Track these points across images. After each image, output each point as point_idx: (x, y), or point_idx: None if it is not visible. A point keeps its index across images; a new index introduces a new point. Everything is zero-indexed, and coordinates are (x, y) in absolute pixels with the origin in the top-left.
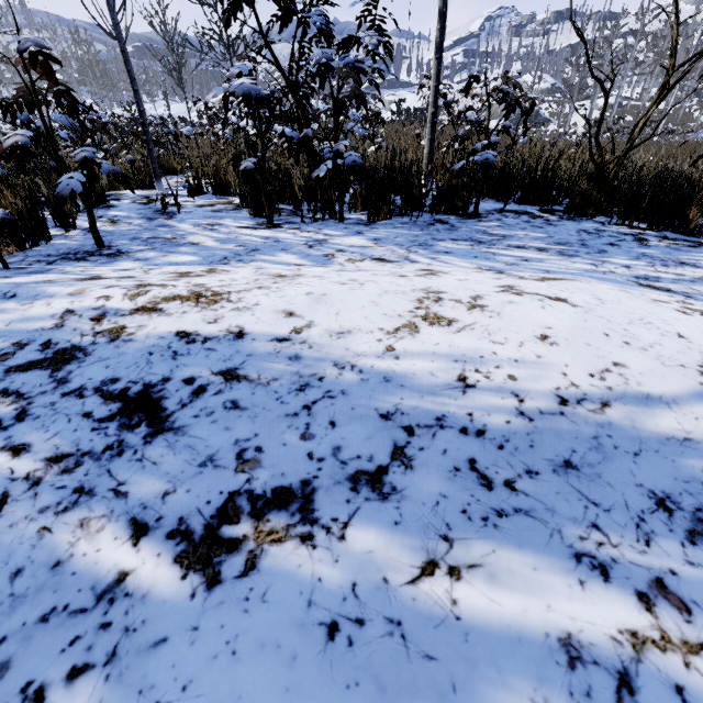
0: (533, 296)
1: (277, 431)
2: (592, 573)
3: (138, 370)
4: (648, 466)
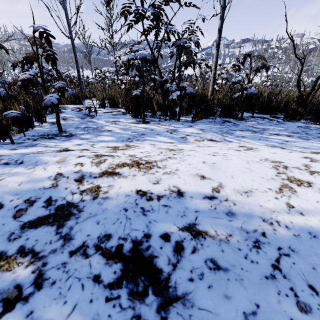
0: None
1: (271, 299)
2: None
3: (122, 226)
4: None
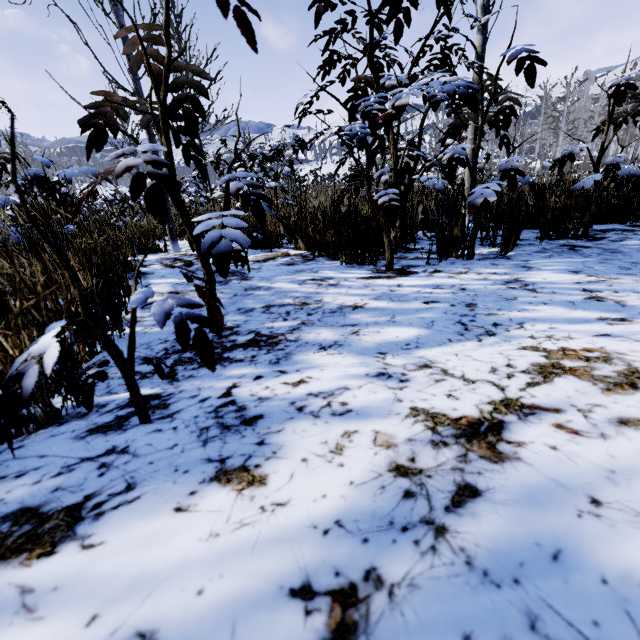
0: None
1: None
2: None
3: None
4: None
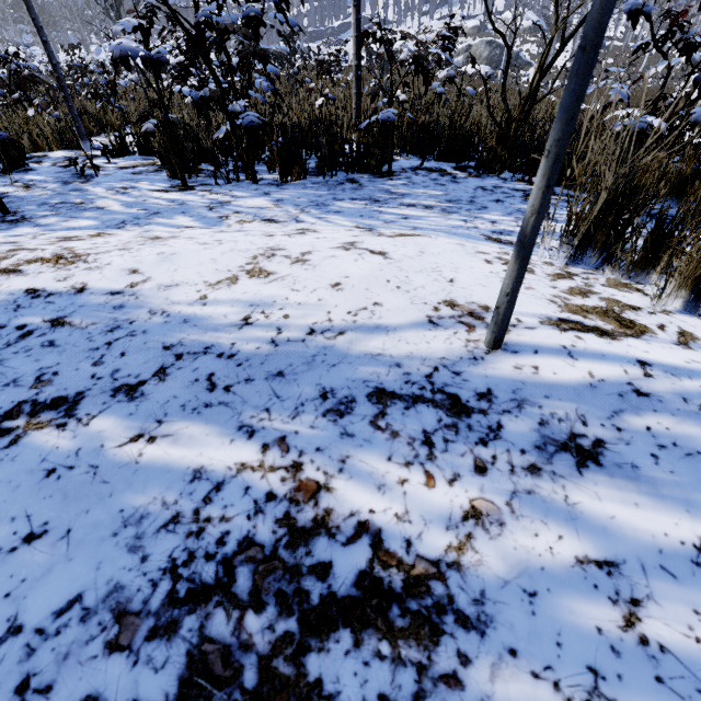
0: (358, 250)
1: (76, 360)
2: (243, 436)
3: None
4: (336, 372)
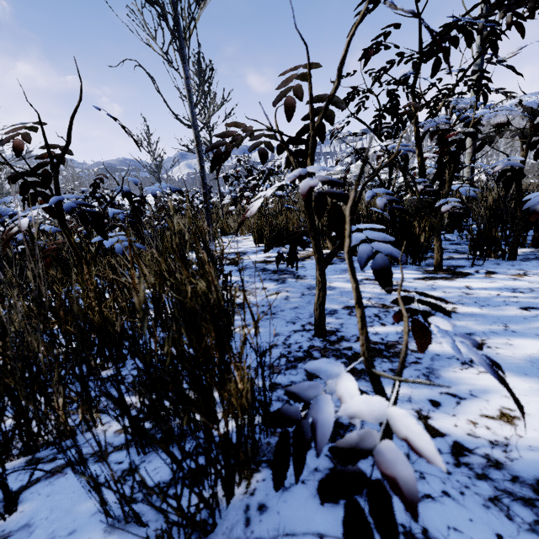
0: None
1: None
2: None
3: None
4: None
